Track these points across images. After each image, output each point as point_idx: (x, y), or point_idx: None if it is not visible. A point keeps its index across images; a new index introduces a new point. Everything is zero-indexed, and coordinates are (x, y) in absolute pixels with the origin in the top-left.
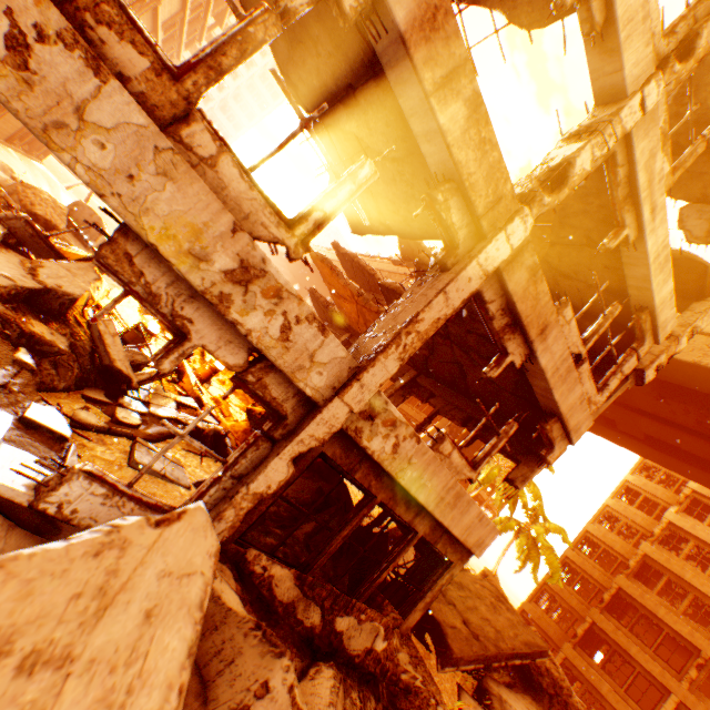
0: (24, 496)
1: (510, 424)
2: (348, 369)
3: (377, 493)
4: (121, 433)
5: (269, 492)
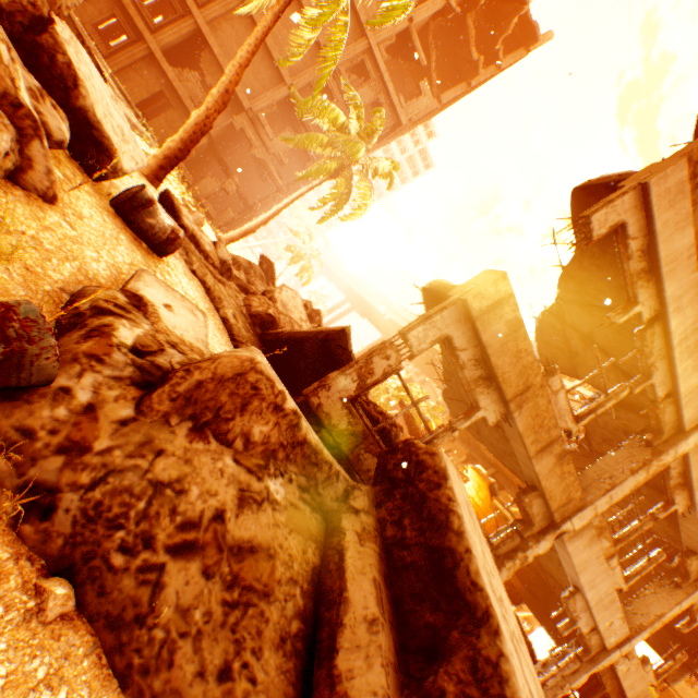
0: None
1: (683, 654)
2: (625, 635)
3: (606, 686)
4: None
5: (575, 686)
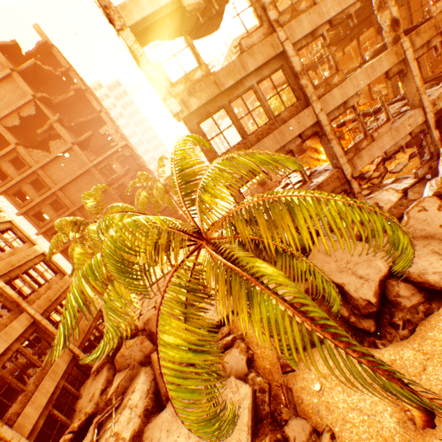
0: (416, 180)
1: None
2: (420, 111)
3: None
4: (383, 176)
5: (438, 137)
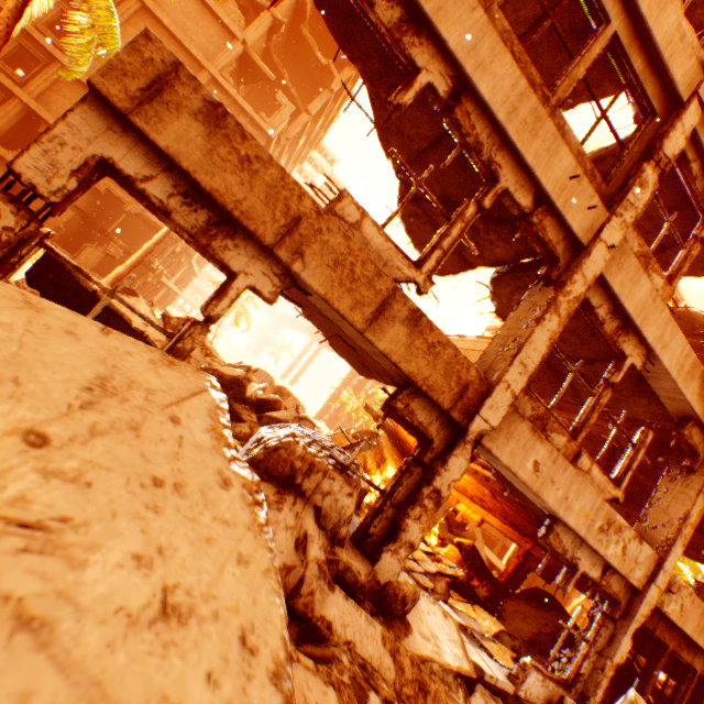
0: (511, 687)
1: None
2: (653, 560)
3: (668, 642)
4: (435, 598)
5: (621, 660)
